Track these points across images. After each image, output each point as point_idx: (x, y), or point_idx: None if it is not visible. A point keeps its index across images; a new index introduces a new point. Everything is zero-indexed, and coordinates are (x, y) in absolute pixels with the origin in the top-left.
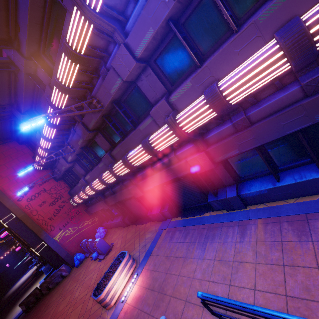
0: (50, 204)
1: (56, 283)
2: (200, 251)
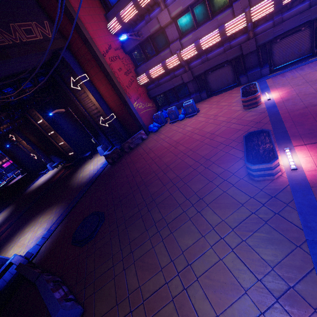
0: (124, 73)
1: (136, 144)
2: None
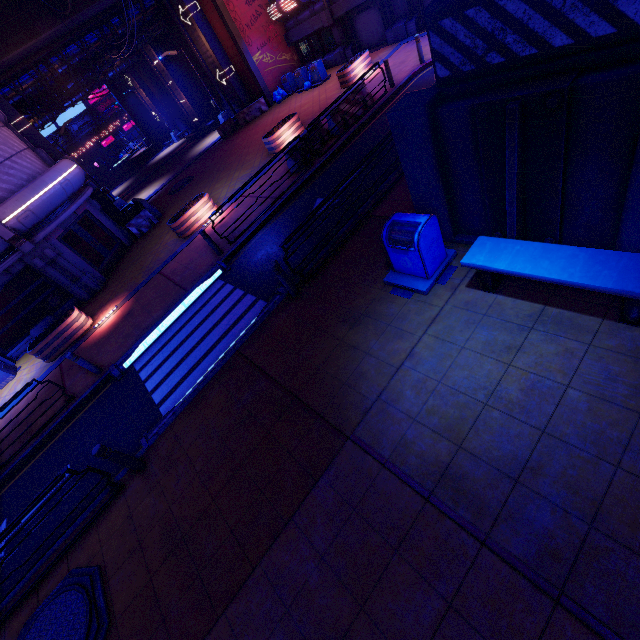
0: (246, 2)
1: (253, 118)
2: None
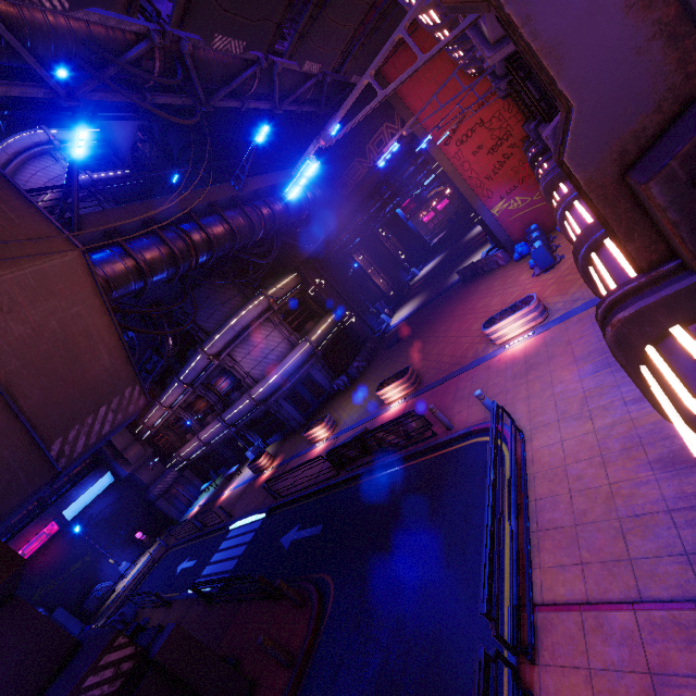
0: (488, 151)
1: (491, 269)
2: (590, 370)
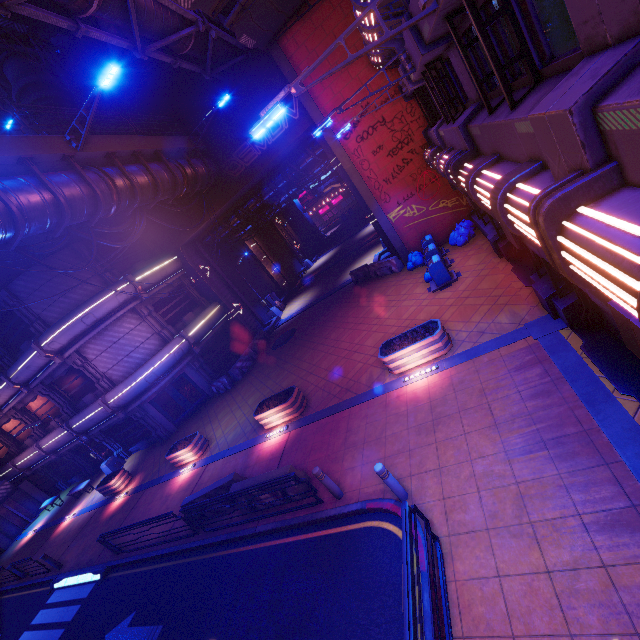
0: (388, 153)
1: (384, 274)
2: (519, 445)
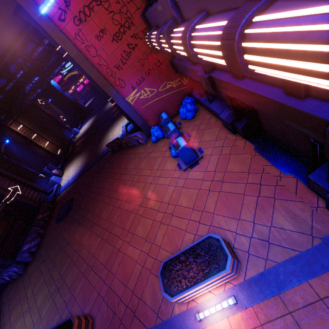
0: (112, 38)
1: (133, 145)
2: None
